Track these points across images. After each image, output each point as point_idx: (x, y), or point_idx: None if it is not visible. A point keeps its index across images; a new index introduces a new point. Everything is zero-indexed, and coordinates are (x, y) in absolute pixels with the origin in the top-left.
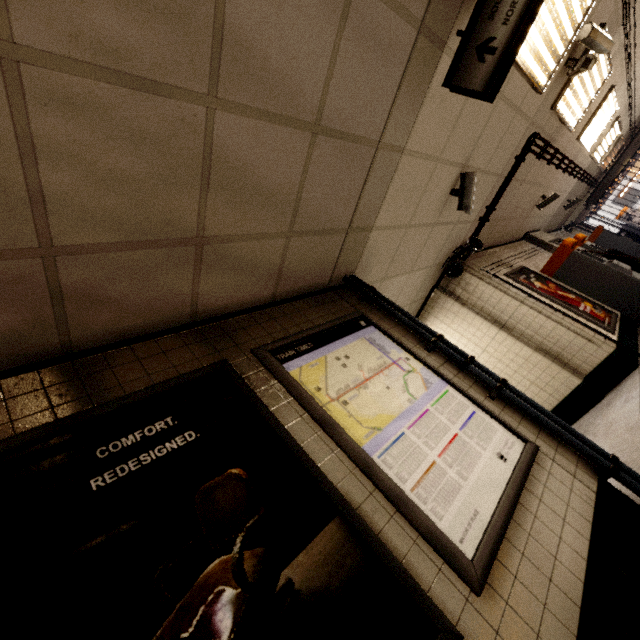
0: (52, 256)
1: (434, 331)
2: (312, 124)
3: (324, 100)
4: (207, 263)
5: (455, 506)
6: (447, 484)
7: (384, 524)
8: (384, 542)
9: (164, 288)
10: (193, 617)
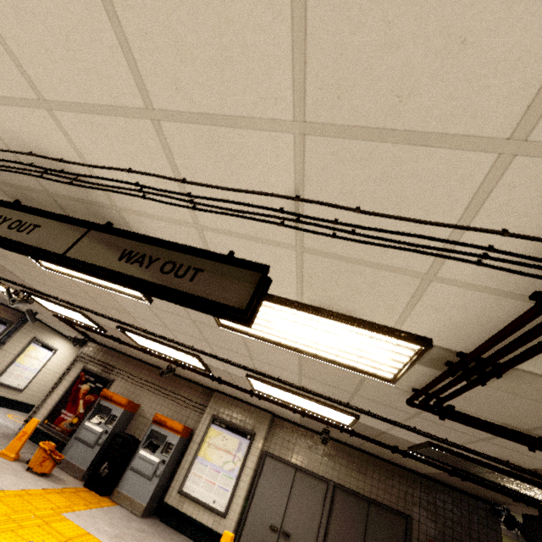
0: None
1: (3, 340)
2: None
3: None
4: None
5: None
6: None
7: None
8: None
9: None
10: None
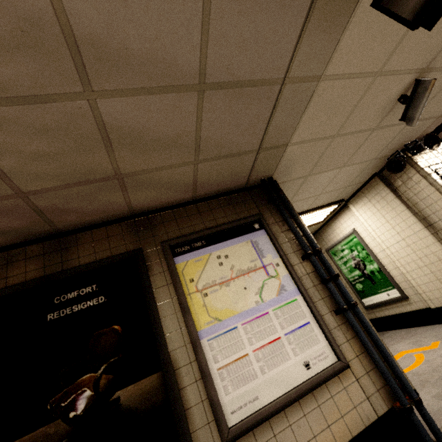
0: (25, 196)
1: (315, 244)
2: (196, 84)
3: (204, 62)
4: (130, 186)
5: (243, 389)
6: (247, 373)
7: (189, 384)
8: (183, 395)
9: (104, 202)
10: (69, 398)
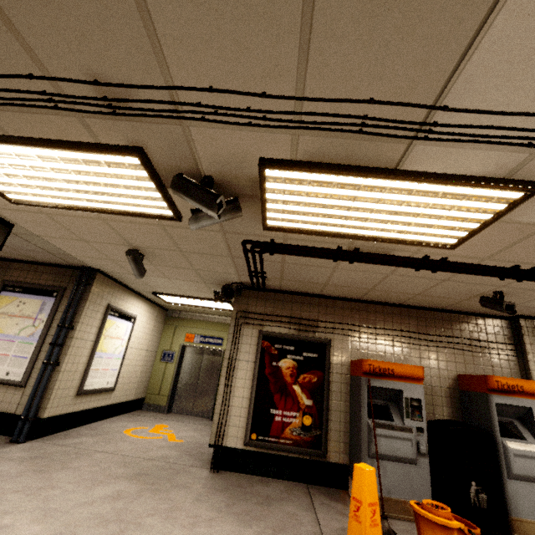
0: None
1: (67, 322)
2: None
3: None
4: None
5: None
6: None
7: None
8: None
9: None
10: None
